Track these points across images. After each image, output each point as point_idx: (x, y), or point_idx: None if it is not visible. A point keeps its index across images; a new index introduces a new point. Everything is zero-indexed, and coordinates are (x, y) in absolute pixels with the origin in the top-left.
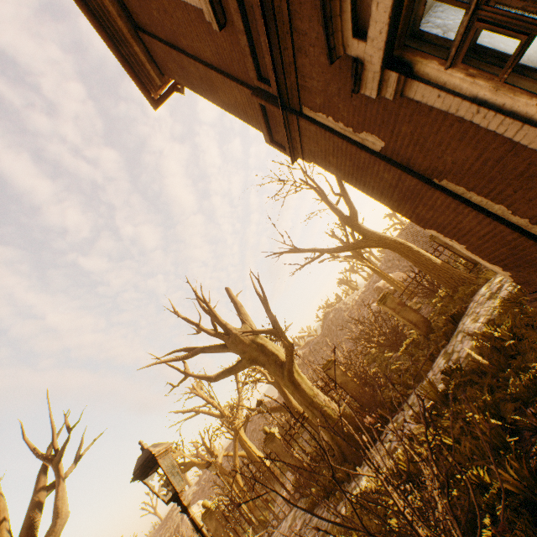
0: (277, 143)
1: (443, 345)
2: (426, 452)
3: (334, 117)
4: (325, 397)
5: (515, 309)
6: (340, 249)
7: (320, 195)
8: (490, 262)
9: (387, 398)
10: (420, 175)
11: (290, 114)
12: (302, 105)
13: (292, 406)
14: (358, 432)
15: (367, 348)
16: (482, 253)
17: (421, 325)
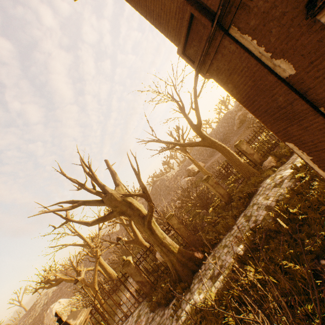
0: (187, 55)
1: (241, 210)
2: (250, 283)
3: (260, 40)
4: (170, 239)
5: (298, 196)
6: (187, 145)
7: (180, 107)
8: (324, 170)
9: (205, 239)
10: (311, 103)
11: (219, 30)
12: (232, 24)
13: (139, 240)
14: (189, 261)
15: (183, 205)
16: (323, 164)
17: (225, 196)
